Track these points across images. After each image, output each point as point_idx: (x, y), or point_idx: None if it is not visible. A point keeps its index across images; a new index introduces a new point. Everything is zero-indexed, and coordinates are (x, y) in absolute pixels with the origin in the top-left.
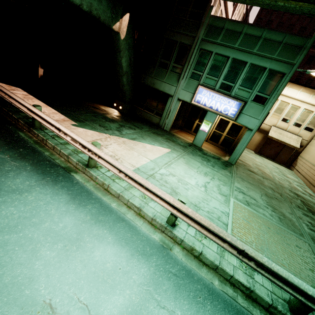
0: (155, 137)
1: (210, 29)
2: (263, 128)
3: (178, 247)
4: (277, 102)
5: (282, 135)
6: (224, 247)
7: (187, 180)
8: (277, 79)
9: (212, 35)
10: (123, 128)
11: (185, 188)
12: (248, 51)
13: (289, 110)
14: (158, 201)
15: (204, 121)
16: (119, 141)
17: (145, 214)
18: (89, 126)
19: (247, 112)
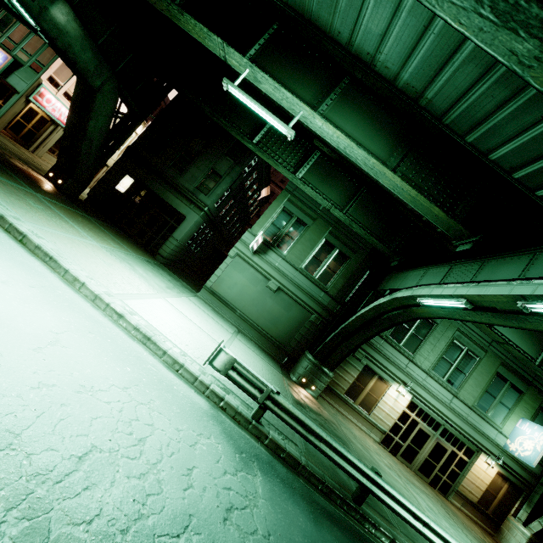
0: None
1: None
2: None
3: None
4: None
5: None
6: None
7: None
8: (54, 55)
9: None
10: None
11: None
12: None
13: None
14: None
15: None
16: None
17: None
18: None
19: (20, 75)
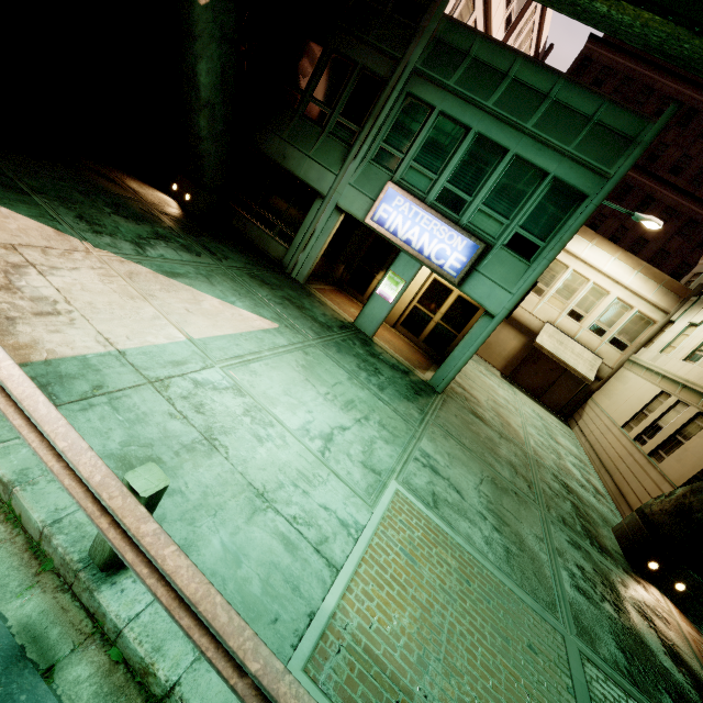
0: (250, 287)
1: (438, 50)
2: (527, 324)
3: (95, 659)
4: (566, 273)
5: (564, 347)
6: (236, 692)
7: (281, 413)
8: (567, 205)
9: (441, 65)
10: (159, 243)
11: (259, 435)
12: (515, 123)
13: (586, 296)
14: (57, 471)
15: (390, 274)
16: (114, 270)
17: (23, 513)
18: (37, 208)
19: (489, 272)
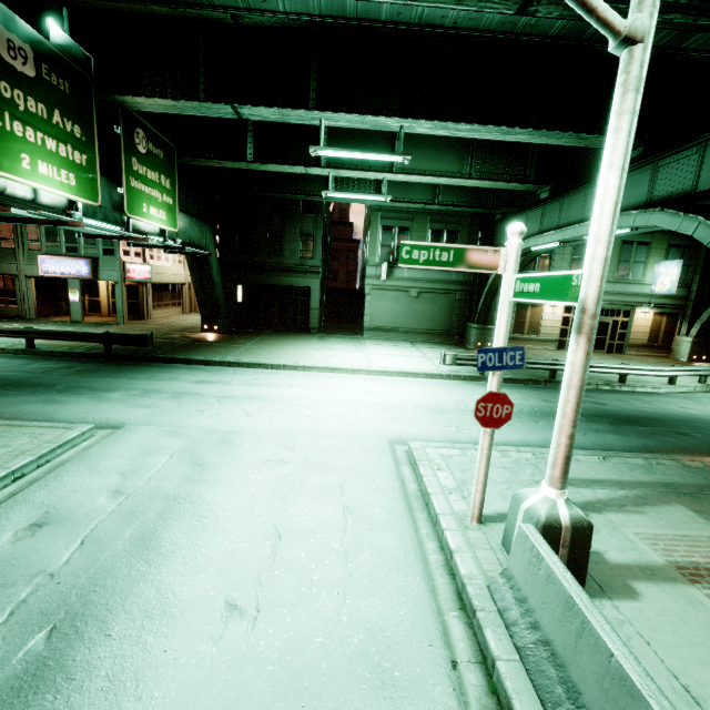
0: None
1: None
2: None
3: None
4: None
5: None
6: None
7: None
8: None
9: None
10: None
11: None
12: None
13: None
14: None
15: (70, 290)
16: None
17: None
18: None
19: (104, 268)
